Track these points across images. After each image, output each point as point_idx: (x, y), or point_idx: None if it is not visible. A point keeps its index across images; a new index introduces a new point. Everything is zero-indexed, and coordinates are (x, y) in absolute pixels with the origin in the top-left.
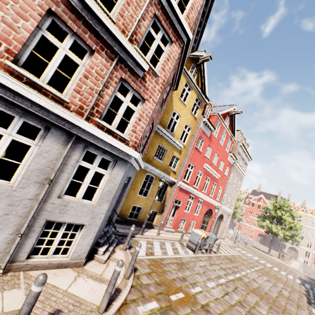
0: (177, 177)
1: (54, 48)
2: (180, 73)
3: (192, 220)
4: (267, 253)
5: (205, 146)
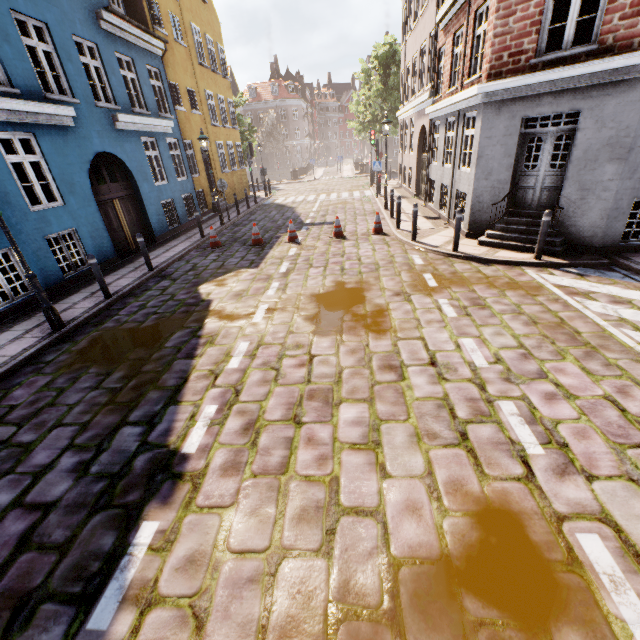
0: None
1: None
2: None
3: None
4: None
5: None
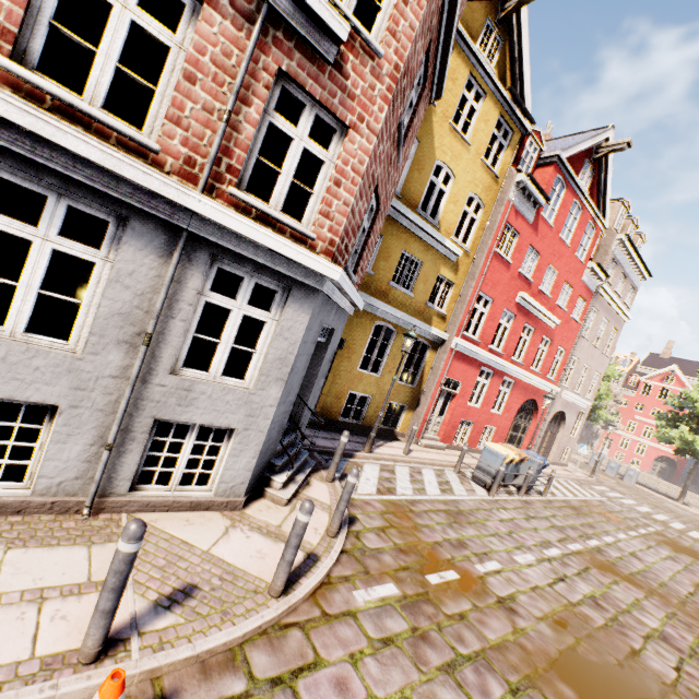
0: (450, 328)
1: (142, 37)
2: (447, 43)
3: (487, 425)
4: (677, 500)
5: (521, 248)
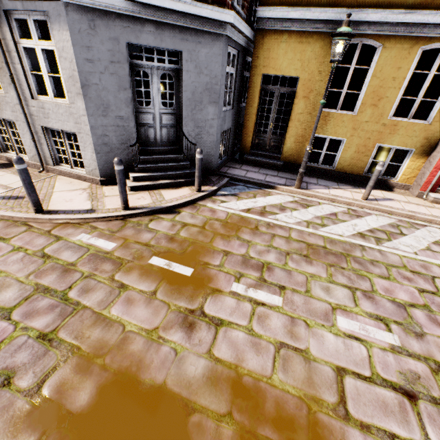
0: None
1: None
2: None
3: None
4: None
5: None
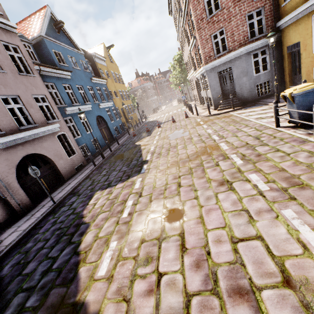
0: None
1: None
2: None
3: None
4: None
5: None
